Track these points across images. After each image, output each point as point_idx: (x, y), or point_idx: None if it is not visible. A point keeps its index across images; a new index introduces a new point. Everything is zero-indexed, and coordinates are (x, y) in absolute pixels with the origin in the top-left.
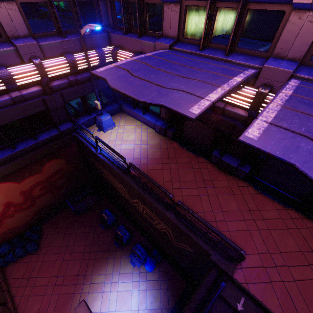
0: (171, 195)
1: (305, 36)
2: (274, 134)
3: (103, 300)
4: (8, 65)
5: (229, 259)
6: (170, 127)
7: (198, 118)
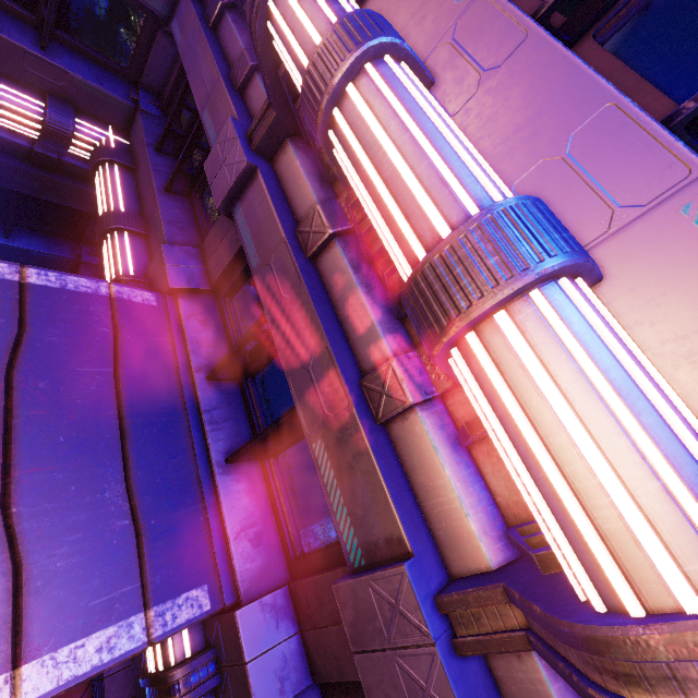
0: None
1: (347, 650)
2: None
3: None
4: None
5: None
6: None
7: None
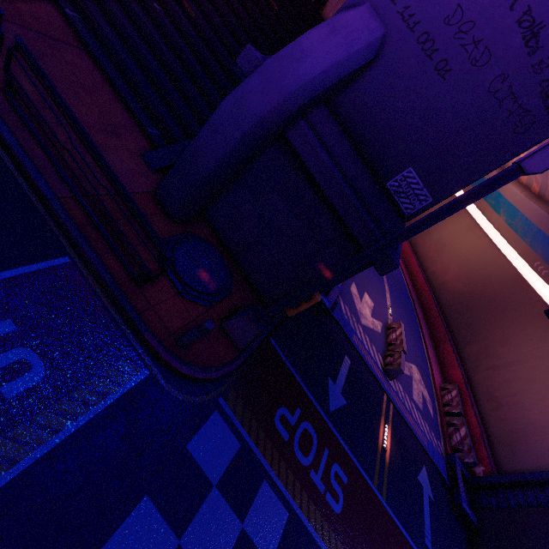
0: None
1: None
2: None
3: None
4: None
5: None
6: None
7: None
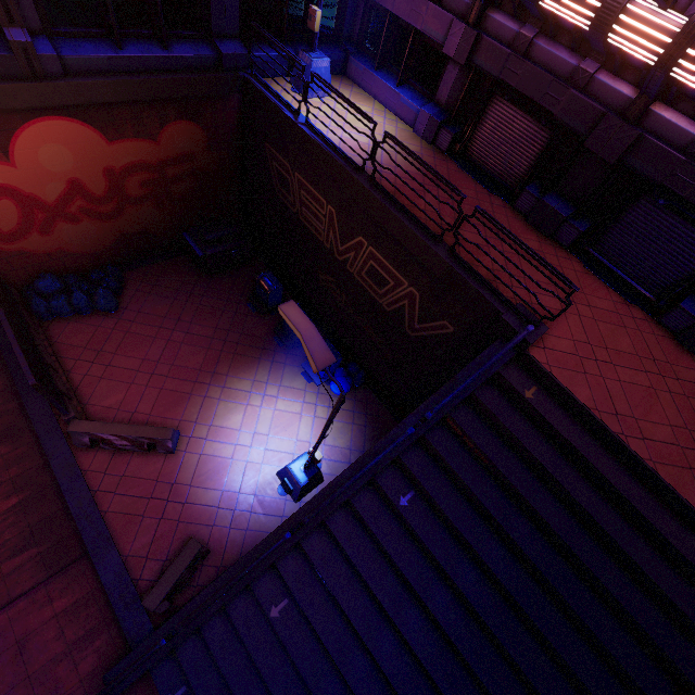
0: (464, 196)
1: None
2: None
3: (247, 416)
4: None
5: (534, 322)
6: (451, 124)
7: (530, 97)
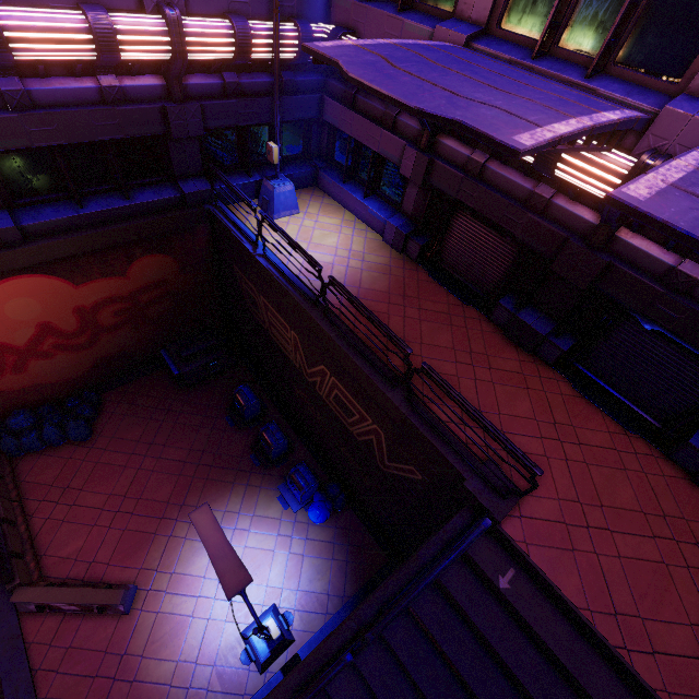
0: (409, 350)
1: None
2: (677, 200)
3: None
4: (109, 8)
5: (502, 493)
6: (418, 235)
7: (489, 217)
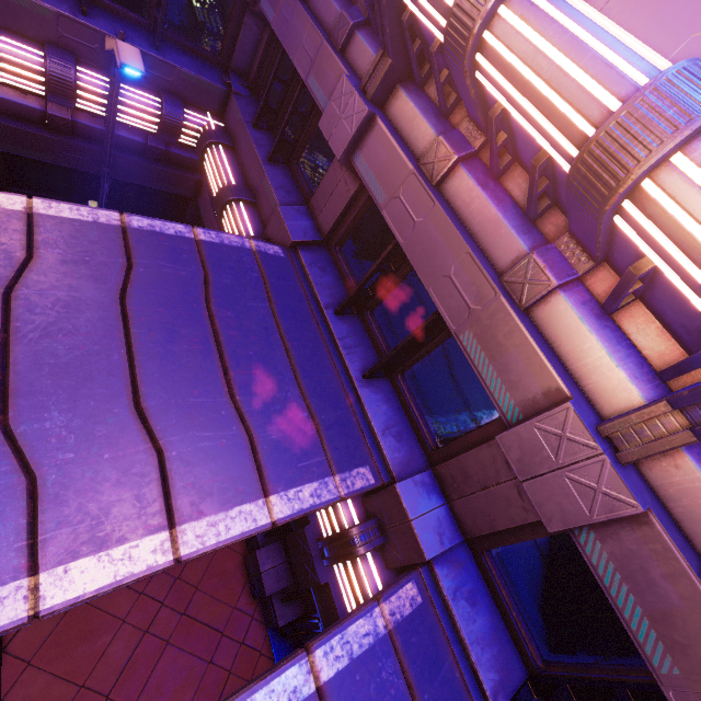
0: None
1: (497, 506)
2: None
3: None
4: None
5: None
6: None
7: None
